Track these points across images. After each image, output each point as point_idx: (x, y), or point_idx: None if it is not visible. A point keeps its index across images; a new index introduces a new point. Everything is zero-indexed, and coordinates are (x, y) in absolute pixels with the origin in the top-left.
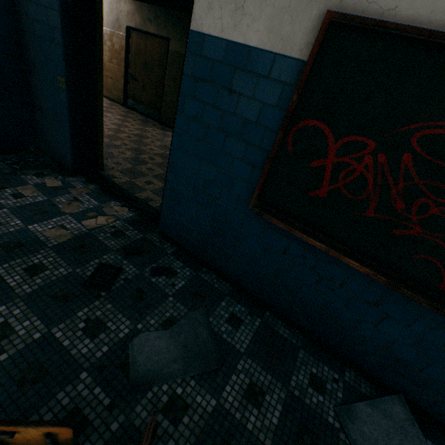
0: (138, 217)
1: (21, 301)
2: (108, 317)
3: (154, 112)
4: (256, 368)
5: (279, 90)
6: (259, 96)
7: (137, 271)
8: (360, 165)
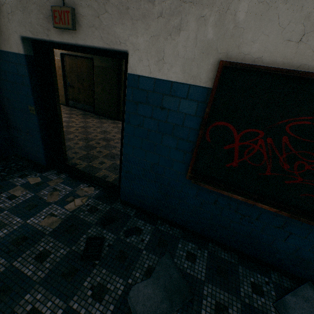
0: (102, 192)
1: (40, 286)
2: (106, 280)
3: (90, 107)
4: (216, 290)
5: (195, 105)
6: (182, 109)
7: (115, 236)
8: (256, 145)
